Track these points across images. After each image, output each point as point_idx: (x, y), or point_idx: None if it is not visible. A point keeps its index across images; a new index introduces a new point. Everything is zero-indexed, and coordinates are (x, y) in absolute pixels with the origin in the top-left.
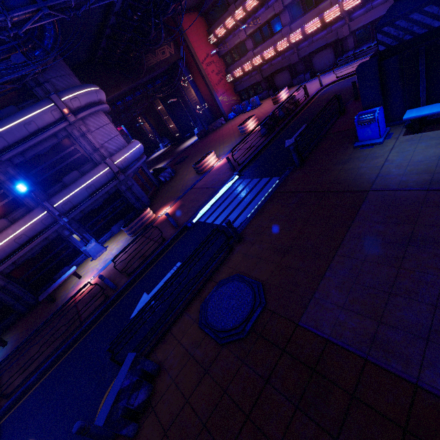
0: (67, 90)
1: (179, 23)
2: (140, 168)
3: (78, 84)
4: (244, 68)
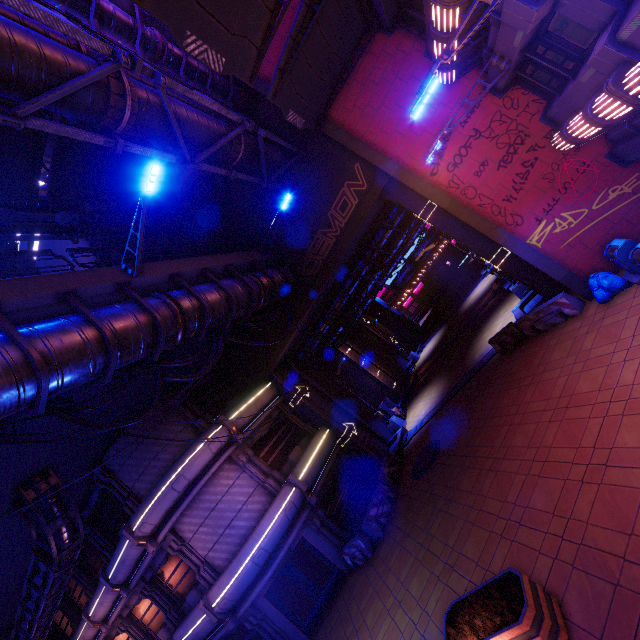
0: (136, 512)
1: (335, 131)
2: (301, 542)
3: (169, 461)
4: (598, 115)
